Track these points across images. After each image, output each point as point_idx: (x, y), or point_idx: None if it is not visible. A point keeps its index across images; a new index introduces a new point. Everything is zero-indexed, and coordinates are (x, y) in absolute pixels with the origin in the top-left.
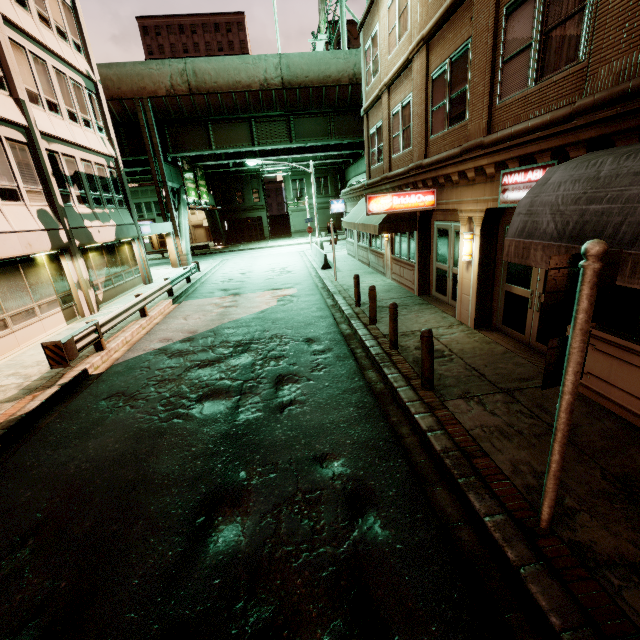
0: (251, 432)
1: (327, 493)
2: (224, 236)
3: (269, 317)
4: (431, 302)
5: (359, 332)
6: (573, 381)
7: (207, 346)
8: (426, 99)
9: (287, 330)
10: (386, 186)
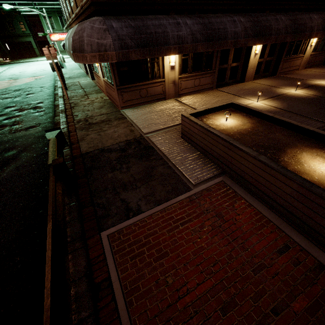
0: (17, 101)
1: (33, 104)
2: (8, 54)
3: (29, 84)
4: (88, 75)
5: (58, 83)
6: (56, 70)
7: (3, 91)
8: None
9: (35, 86)
10: (68, 29)
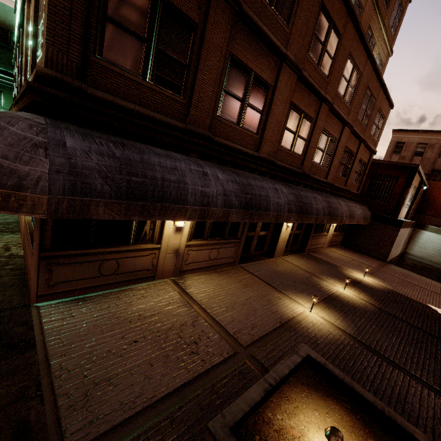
0: None
1: None
2: None
3: None
4: None
5: None
6: None
7: None
8: (18, 71)
9: None
10: None
